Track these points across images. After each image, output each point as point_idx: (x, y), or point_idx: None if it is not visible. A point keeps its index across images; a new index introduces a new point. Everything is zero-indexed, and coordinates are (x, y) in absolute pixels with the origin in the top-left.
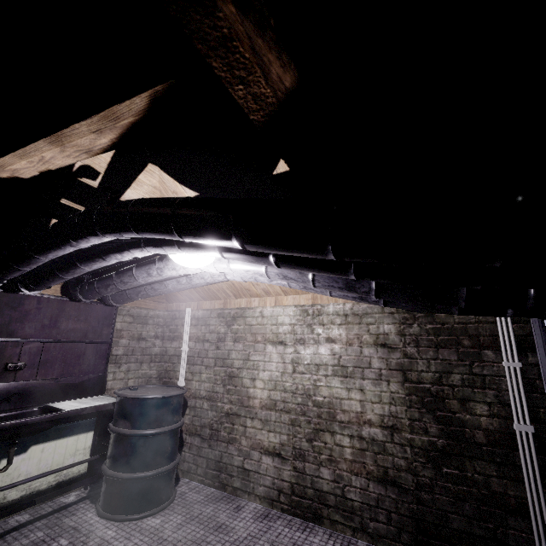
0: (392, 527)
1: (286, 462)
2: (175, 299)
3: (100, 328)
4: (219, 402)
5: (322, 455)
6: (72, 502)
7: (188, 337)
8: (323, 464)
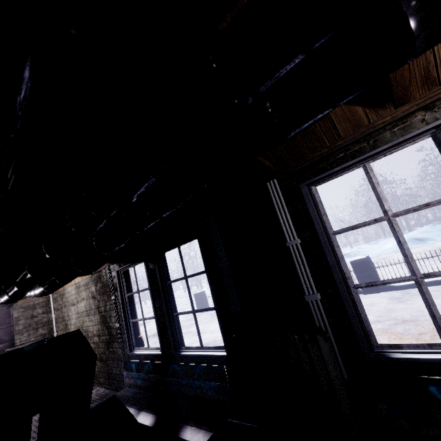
0: (104, 379)
1: None
2: None
3: (3, 320)
4: None
5: None
6: None
7: (53, 310)
8: None
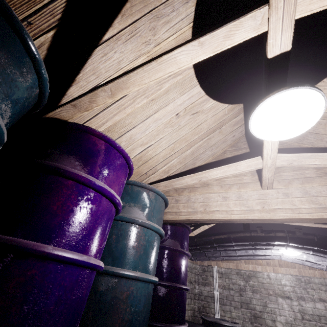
0: None
1: None
2: None
3: None
4: None
5: None
6: None
7: (217, 285)
8: None
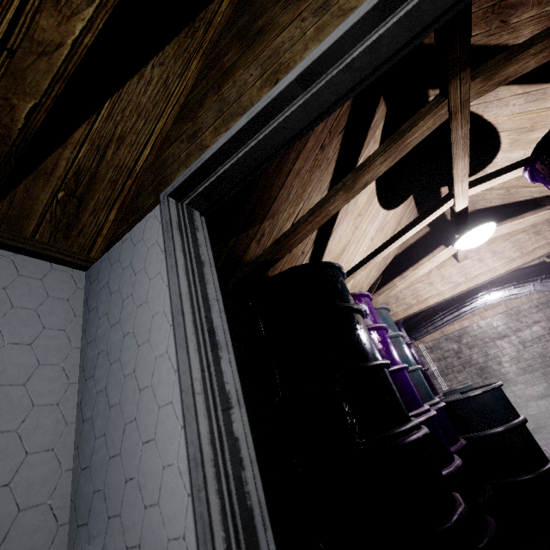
0: None
1: None
2: None
3: None
4: None
5: None
6: None
7: (431, 360)
8: None
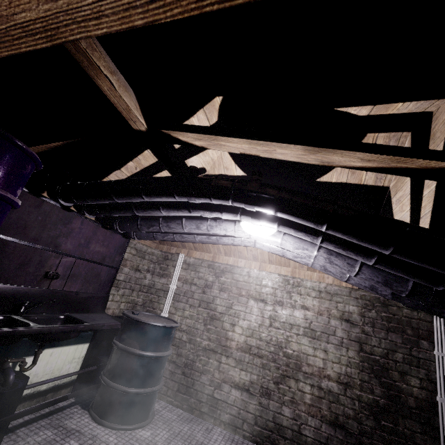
0: None
1: (253, 397)
2: (168, 242)
3: (114, 255)
4: (198, 337)
5: (285, 397)
6: (65, 406)
7: (177, 277)
8: (286, 404)
